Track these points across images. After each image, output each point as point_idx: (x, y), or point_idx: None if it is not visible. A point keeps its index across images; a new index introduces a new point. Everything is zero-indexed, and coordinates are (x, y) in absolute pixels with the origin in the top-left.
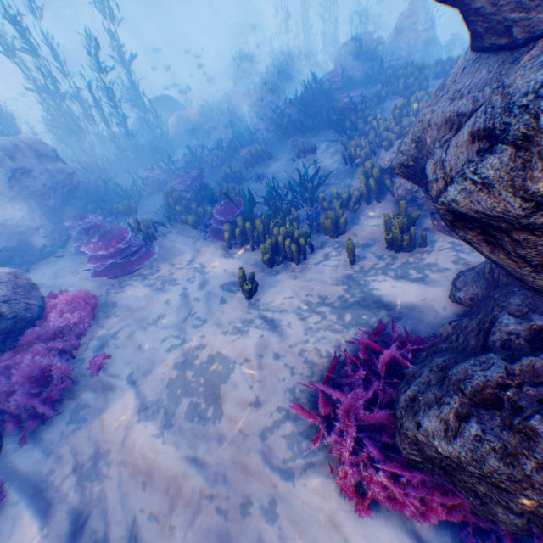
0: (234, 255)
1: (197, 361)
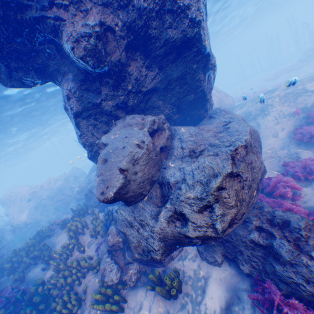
0: None
1: None
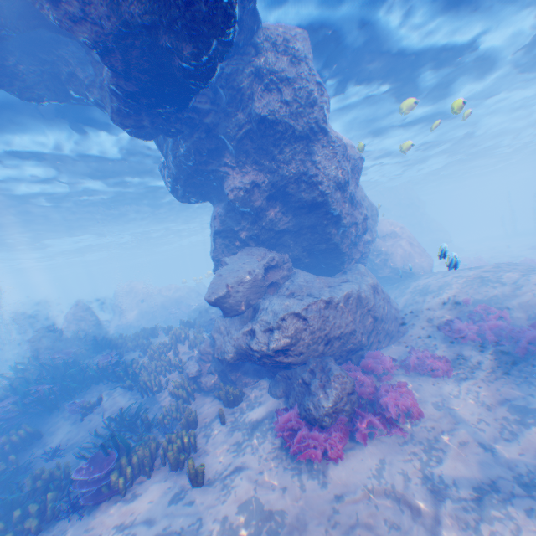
0: (140, 491)
1: (235, 523)
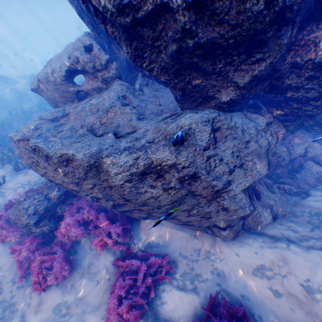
0: (5, 168)
1: None
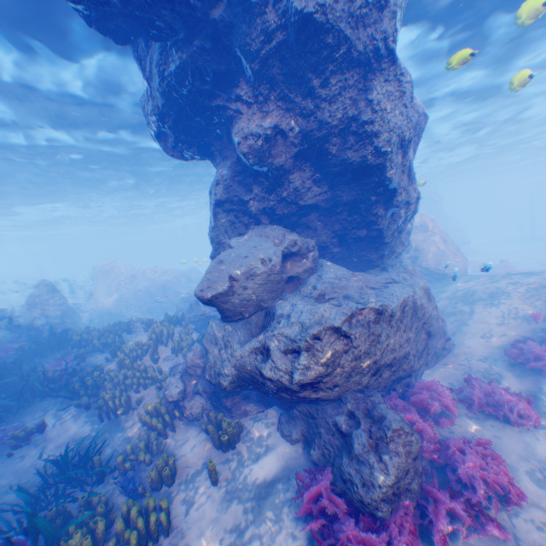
0: None
1: None
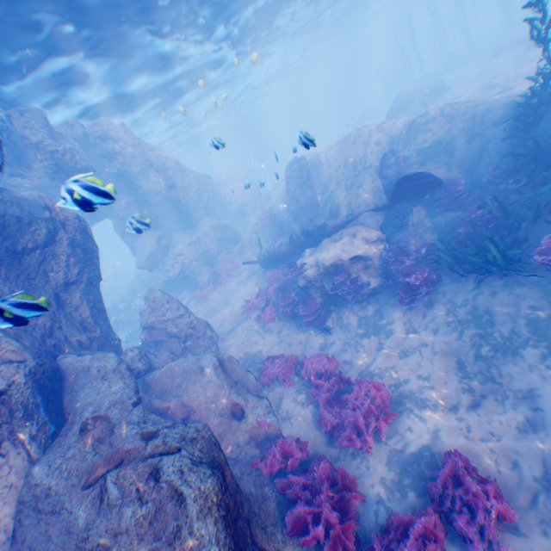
0: None
1: None
